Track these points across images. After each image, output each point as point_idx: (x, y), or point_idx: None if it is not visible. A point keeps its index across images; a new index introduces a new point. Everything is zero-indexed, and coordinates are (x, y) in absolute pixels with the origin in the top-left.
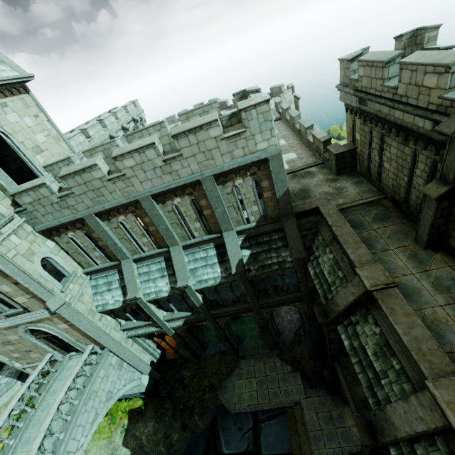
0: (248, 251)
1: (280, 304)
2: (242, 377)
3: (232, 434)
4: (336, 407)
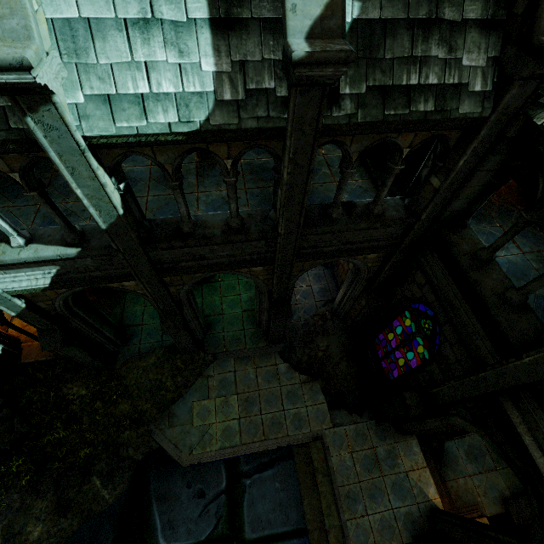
0: (351, 4)
1: (344, 252)
2: (208, 394)
3: (180, 507)
4: (384, 439)
